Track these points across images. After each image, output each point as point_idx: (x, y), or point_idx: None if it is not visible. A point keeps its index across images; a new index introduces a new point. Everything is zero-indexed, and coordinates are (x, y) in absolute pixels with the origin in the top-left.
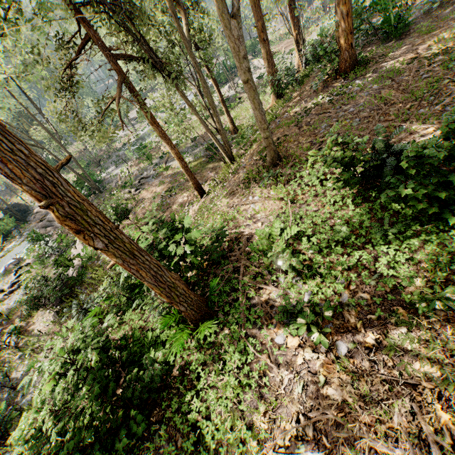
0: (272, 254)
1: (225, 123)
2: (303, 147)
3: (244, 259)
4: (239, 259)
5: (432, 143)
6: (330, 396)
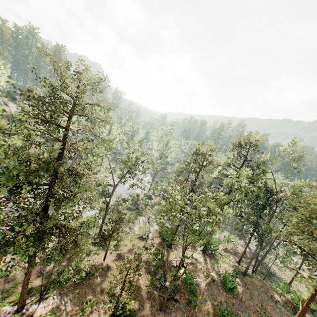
0: (214, 260)
1: (296, 287)
2: (248, 281)
3: (213, 259)
4: (213, 258)
5: (226, 268)
6: (198, 260)
